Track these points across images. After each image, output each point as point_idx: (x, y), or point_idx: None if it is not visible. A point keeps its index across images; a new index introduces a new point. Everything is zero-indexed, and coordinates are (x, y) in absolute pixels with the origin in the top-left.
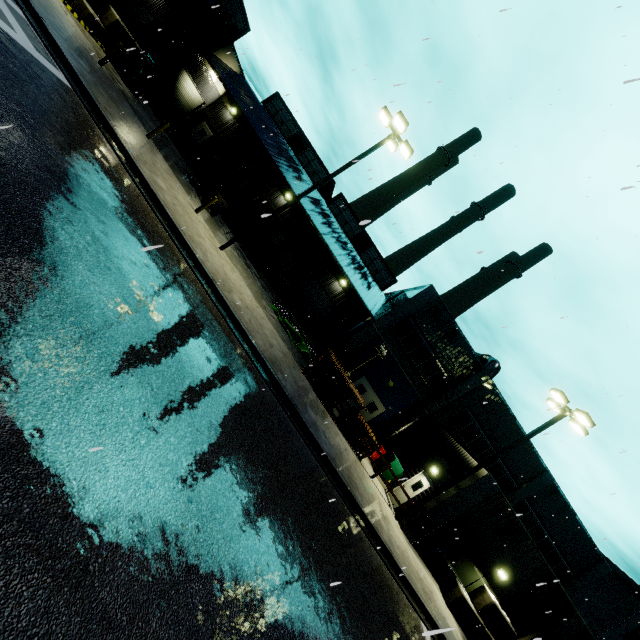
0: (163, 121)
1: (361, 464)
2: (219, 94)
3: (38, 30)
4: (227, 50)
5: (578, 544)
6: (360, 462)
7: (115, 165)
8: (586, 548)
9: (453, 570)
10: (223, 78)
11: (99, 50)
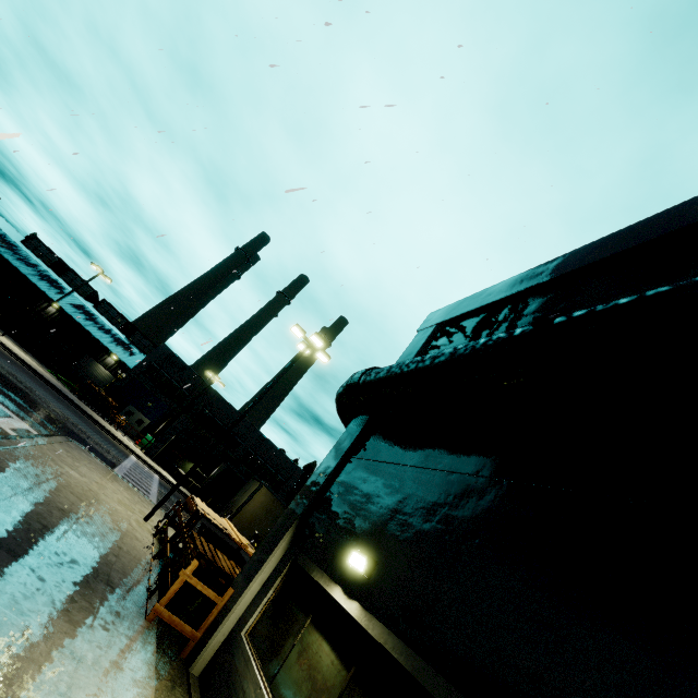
0: None
1: (116, 430)
2: None
3: None
4: None
5: (284, 464)
6: (115, 429)
7: None
8: (289, 464)
9: (179, 467)
10: None
11: None
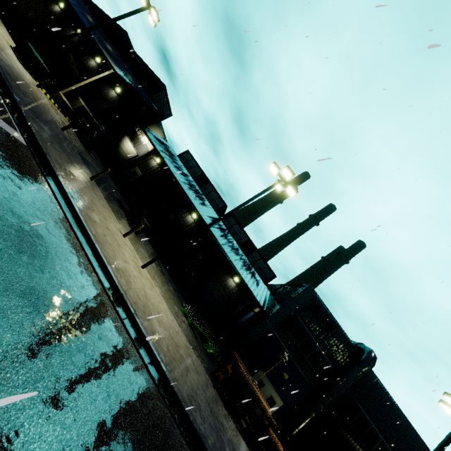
0: (106, 166)
1: None
2: (148, 150)
3: (9, 104)
4: (157, 125)
5: None
6: None
7: (50, 207)
8: None
9: None
10: (153, 141)
11: (65, 122)
